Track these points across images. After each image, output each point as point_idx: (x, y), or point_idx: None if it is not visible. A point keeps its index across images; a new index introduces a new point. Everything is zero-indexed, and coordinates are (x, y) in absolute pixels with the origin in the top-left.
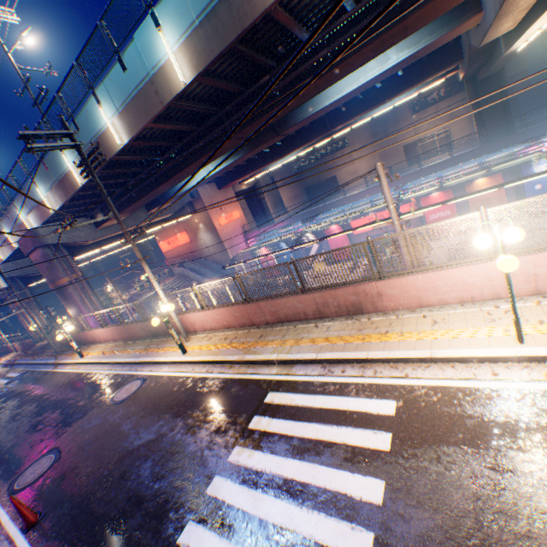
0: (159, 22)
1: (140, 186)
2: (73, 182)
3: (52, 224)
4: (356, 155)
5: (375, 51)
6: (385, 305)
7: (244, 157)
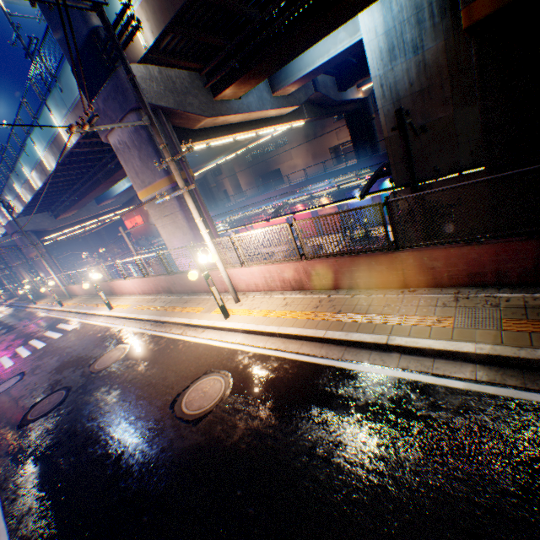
0: (34, 142)
1: (69, 200)
2: (24, 200)
3: (24, 218)
4: (295, 152)
5: None
6: (117, 292)
7: None
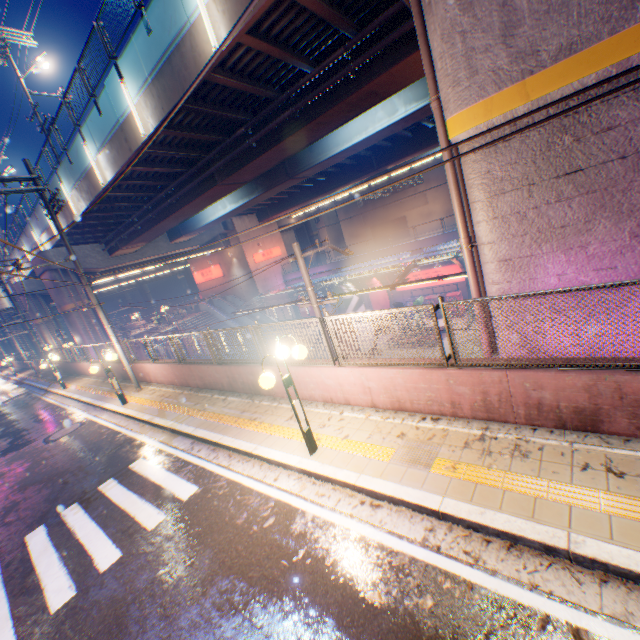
0: (122, 75)
1: (143, 220)
2: (72, 212)
3: (63, 248)
4: (431, 194)
5: (350, 112)
6: (275, 391)
7: (260, 197)
